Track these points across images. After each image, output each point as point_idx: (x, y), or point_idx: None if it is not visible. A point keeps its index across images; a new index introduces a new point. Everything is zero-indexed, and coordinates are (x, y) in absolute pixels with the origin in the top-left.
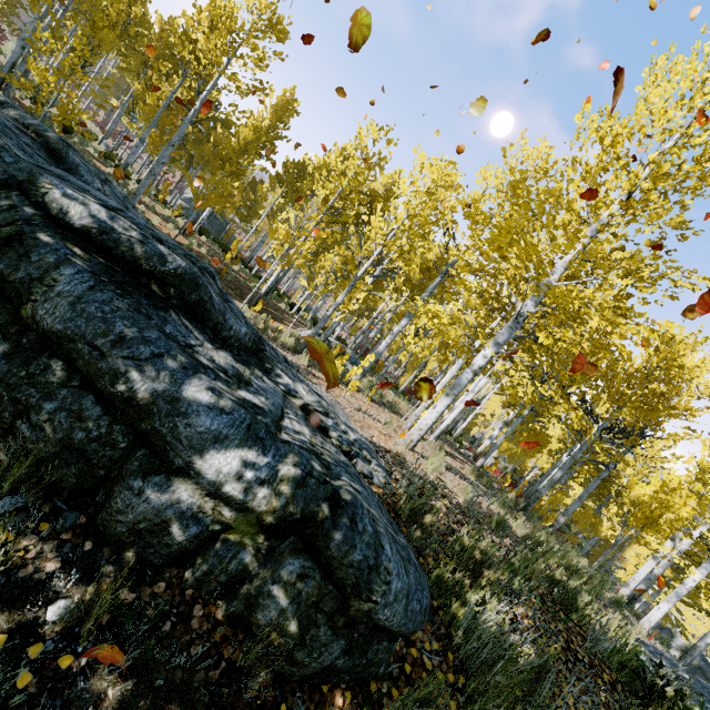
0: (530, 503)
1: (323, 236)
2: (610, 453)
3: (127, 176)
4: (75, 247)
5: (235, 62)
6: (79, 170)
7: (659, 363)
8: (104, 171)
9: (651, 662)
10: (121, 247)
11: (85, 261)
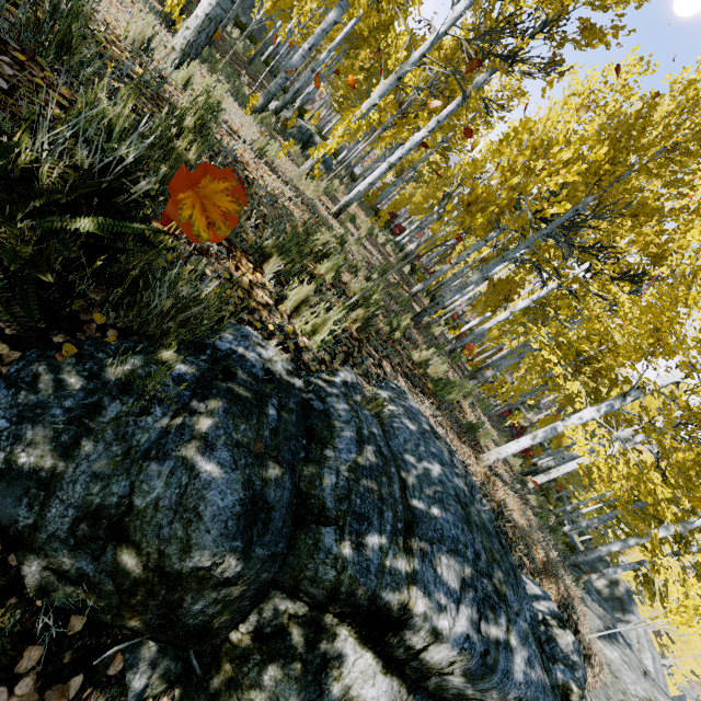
0: (427, 308)
1: None
2: (577, 296)
3: None
4: None
5: None
6: None
7: (693, 98)
8: None
9: (355, 385)
10: None
11: None
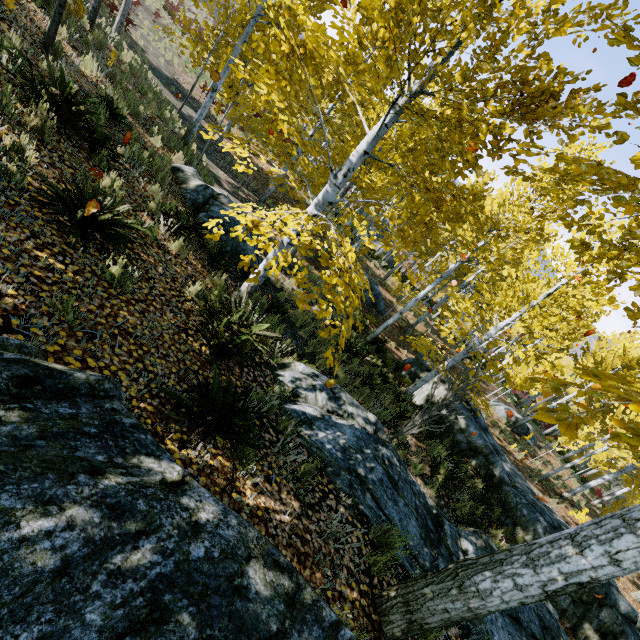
0: None
1: (520, 331)
2: None
3: (373, 258)
4: (628, 626)
5: (501, 241)
6: (478, 417)
7: None
8: (374, 272)
9: None
10: (630, 617)
11: (633, 633)
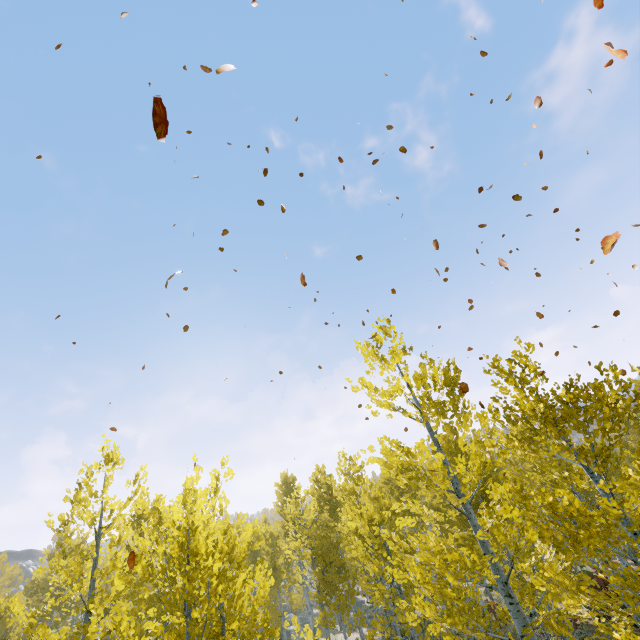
0: None
1: None
2: None
3: None
4: None
5: None
6: None
7: None
8: None
9: None
10: None
11: None
